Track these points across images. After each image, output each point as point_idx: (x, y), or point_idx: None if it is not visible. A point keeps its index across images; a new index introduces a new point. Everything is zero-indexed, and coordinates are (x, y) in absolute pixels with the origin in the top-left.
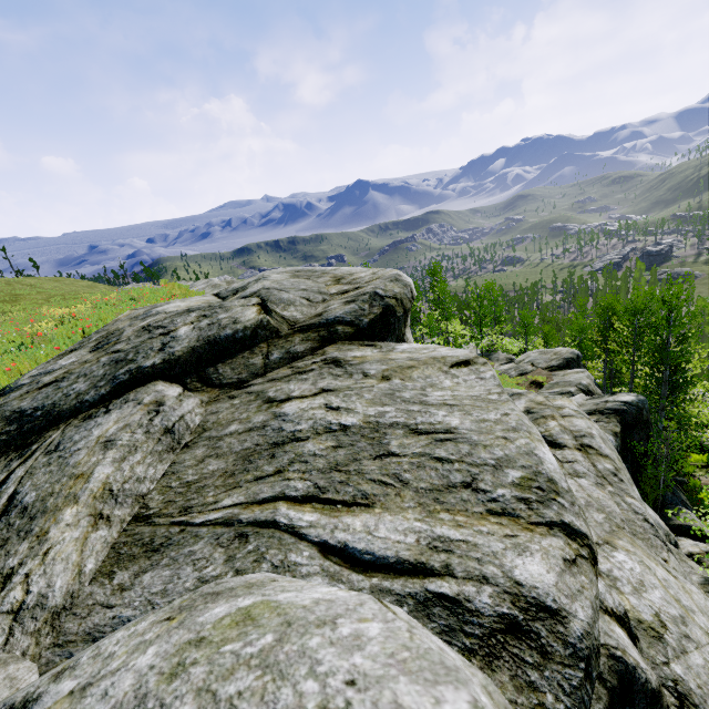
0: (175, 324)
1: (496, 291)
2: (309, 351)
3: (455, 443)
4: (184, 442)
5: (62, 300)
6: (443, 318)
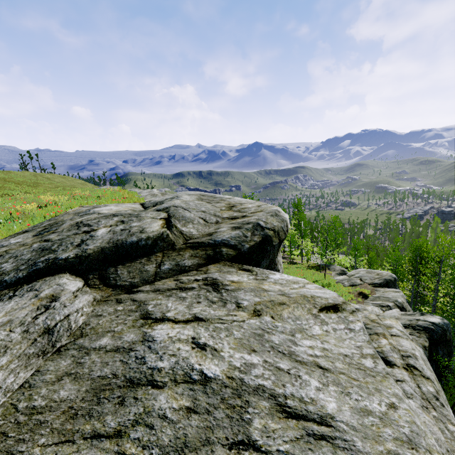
0: (99, 224)
1: (338, 224)
2: (195, 266)
3: (333, 448)
4: (59, 345)
5: (63, 190)
6: (300, 236)
